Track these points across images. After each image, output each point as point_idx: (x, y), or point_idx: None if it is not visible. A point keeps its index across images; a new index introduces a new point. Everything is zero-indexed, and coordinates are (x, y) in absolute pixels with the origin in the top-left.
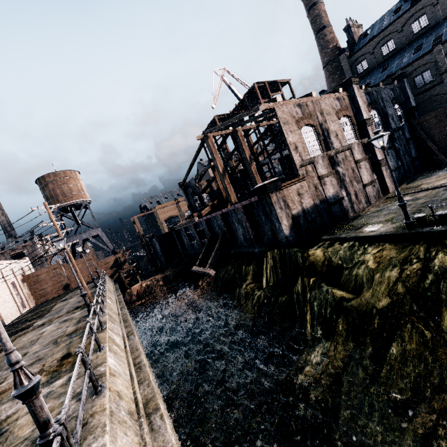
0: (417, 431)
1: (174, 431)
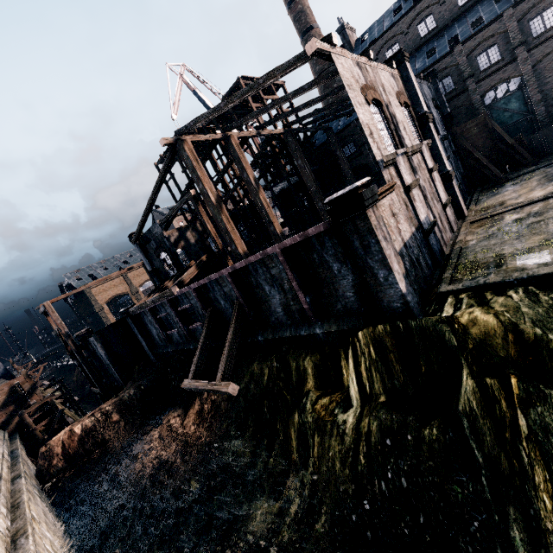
0: None
1: None
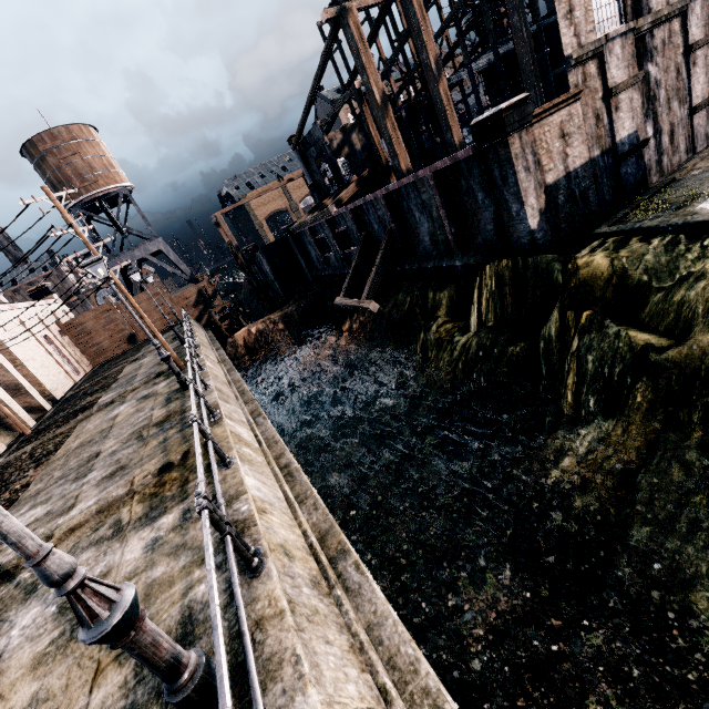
0: None
1: None
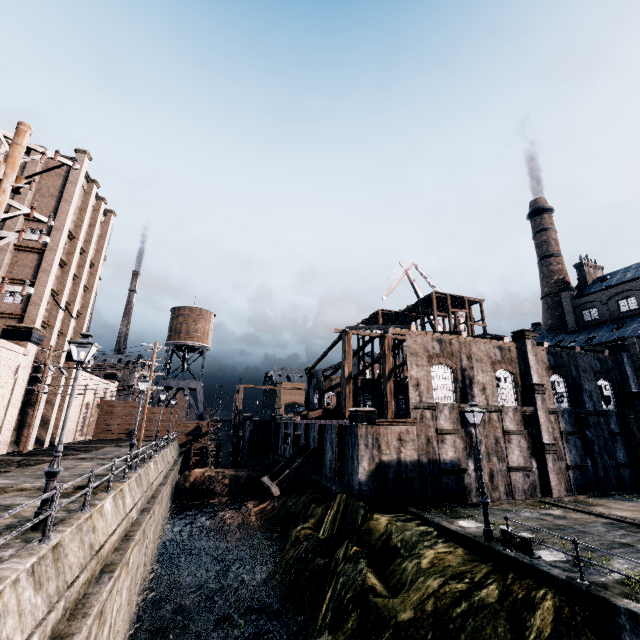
0: None
1: (117, 637)
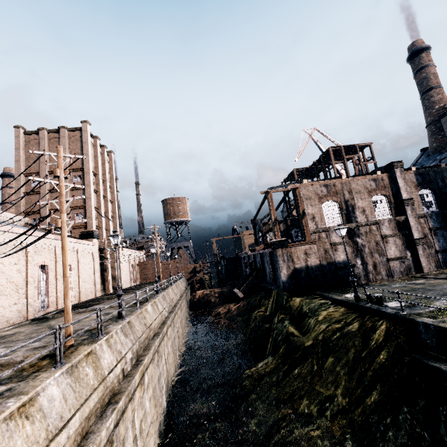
0: (278, 414)
1: (170, 365)
